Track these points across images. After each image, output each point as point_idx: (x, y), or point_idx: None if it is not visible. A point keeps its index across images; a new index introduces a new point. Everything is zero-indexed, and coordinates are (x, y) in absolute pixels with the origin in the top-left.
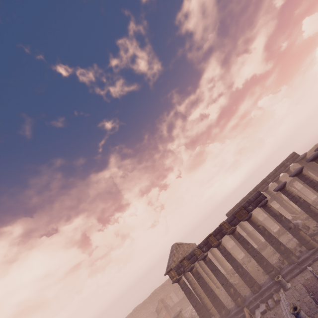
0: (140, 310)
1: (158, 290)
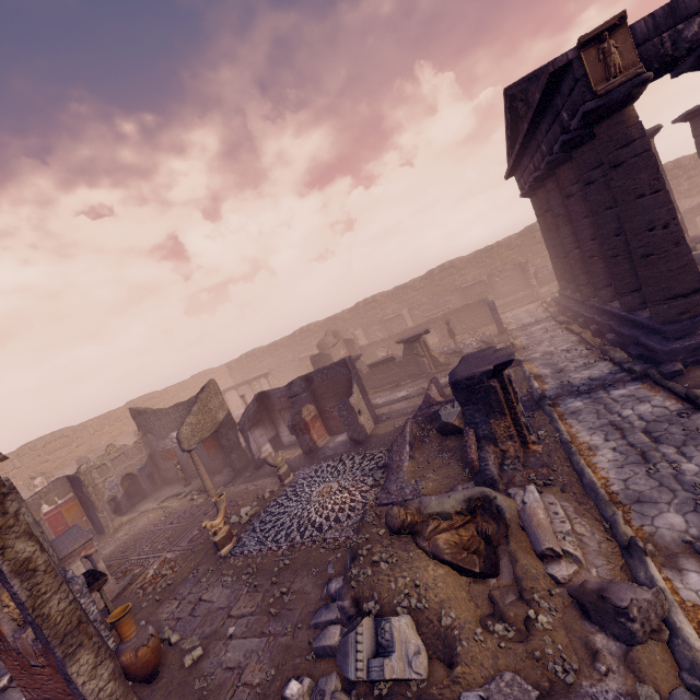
0: (261, 357)
1: (316, 327)
